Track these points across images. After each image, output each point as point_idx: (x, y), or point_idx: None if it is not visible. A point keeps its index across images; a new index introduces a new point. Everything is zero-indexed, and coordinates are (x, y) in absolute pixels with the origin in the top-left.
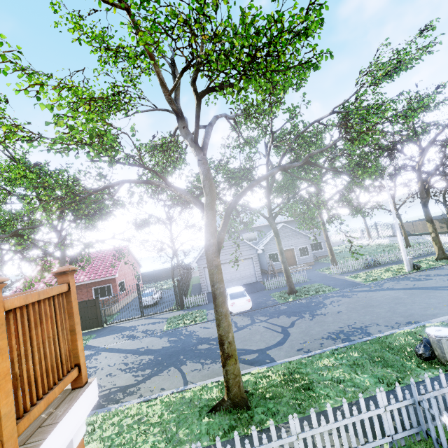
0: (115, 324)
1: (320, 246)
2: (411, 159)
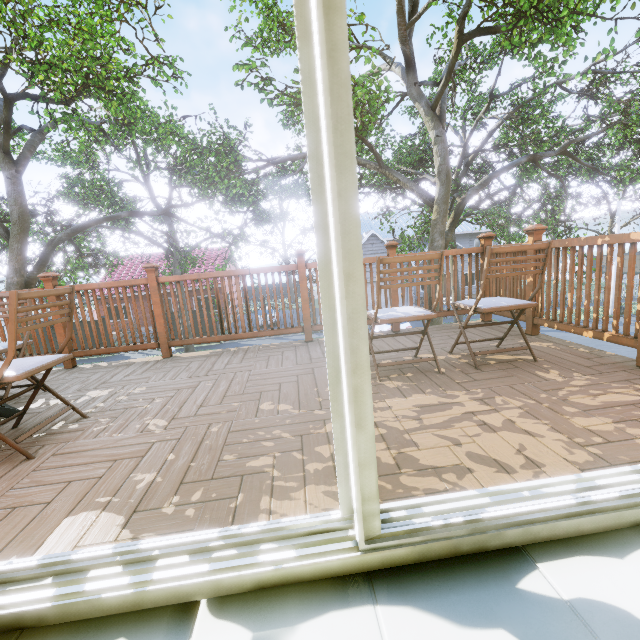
0: (234, 341)
1: None
2: None
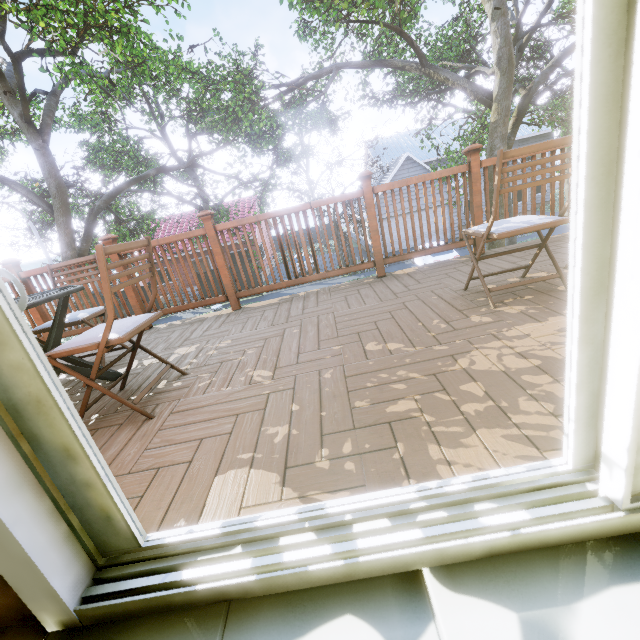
0: (275, 292)
1: None
2: None
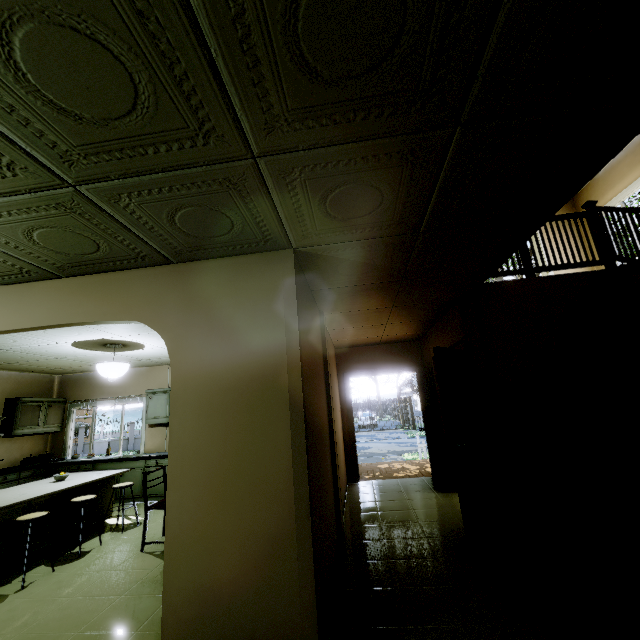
0: None
1: None
2: None
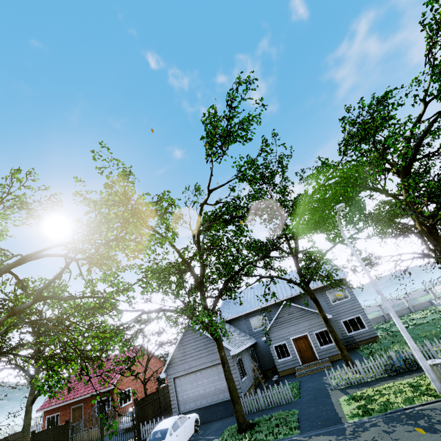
0: None
1: (361, 323)
2: (391, 193)
